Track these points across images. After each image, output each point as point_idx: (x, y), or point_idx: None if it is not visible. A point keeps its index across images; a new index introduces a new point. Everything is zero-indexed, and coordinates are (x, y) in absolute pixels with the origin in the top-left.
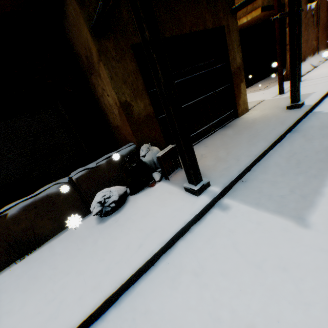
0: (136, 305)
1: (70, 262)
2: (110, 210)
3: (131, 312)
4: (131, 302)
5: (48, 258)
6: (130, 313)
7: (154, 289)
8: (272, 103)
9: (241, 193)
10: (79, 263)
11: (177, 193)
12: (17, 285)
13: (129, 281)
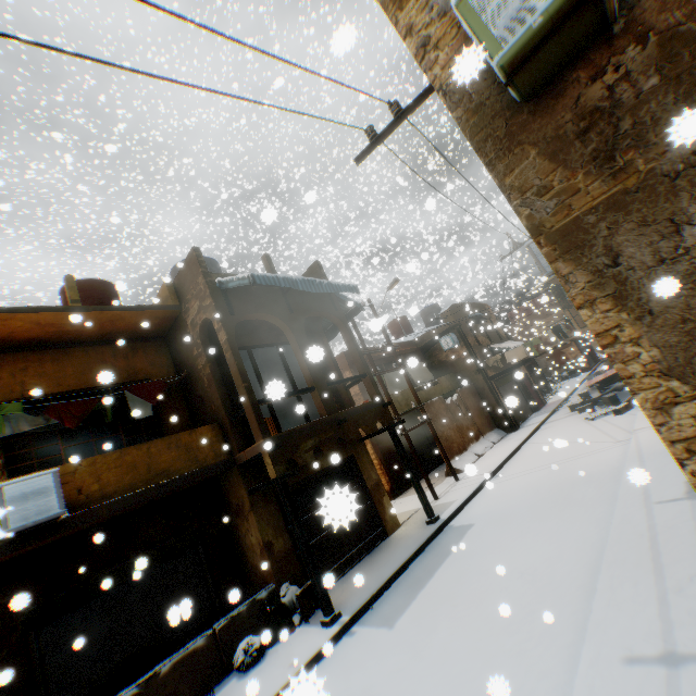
0: None
1: None
2: (251, 660)
3: None
4: None
5: None
6: None
7: None
8: (423, 514)
9: (366, 617)
10: None
11: (314, 629)
12: None
13: None
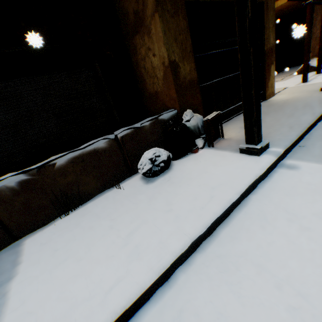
0: (227, 250)
1: (130, 214)
2: (158, 170)
3: (224, 256)
4: (219, 247)
5: (98, 212)
6: (223, 257)
7: (242, 235)
8: (298, 88)
9: (304, 155)
10: (141, 214)
11: (230, 155)
12: (71, 236)
13: (210, 228)
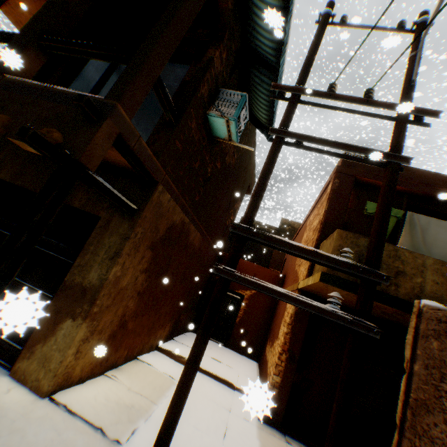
0: None
1: None
2: None
3: None
4: None
5: None
6: None
7: None
8: (46, 442)
9: None
10: None
11: None
12: None
13: None
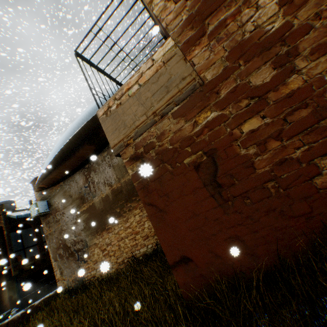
0: None
1: None
2: None
3: None
4: None
5: None
6: None
7: None
8: None
9: None
10: None
11: None
12: None
13: None
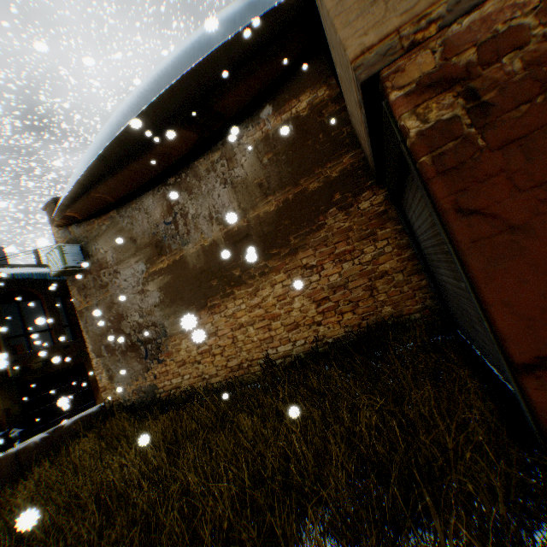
0: None
1: None
2: None
3: None
4: None
5: None
6: None
7: None
8: None
9: None
10: None
11: None
12: None
13: None
